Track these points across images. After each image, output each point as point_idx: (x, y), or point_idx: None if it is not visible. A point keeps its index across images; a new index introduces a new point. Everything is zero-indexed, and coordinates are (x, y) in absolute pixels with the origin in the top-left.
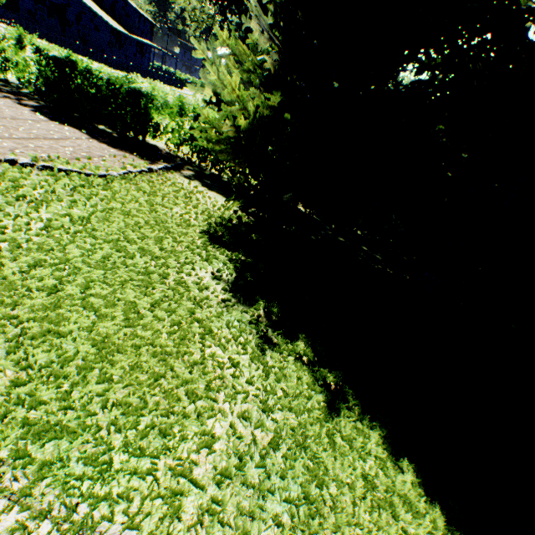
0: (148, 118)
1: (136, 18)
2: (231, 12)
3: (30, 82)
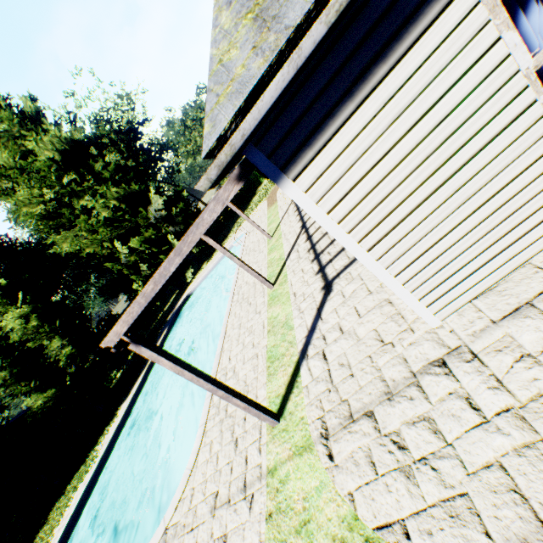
0: None
1: None
2: None
3: None
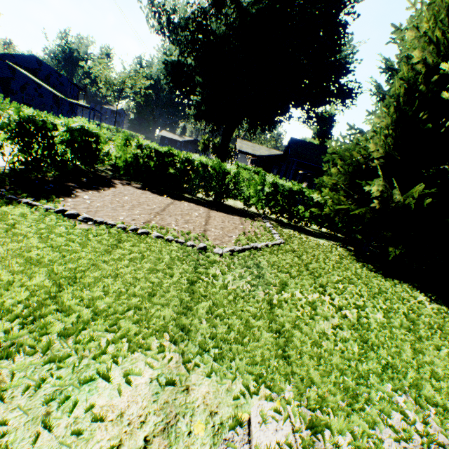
0: (236, 188)
1: (69, 86)
2: (198, 95)
3: (124, 167)
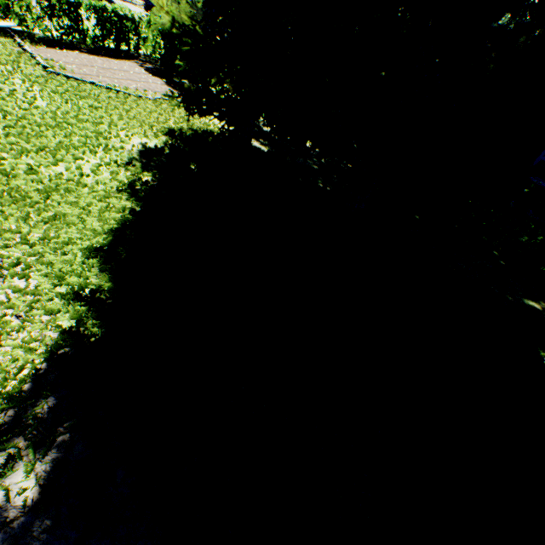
0: None
1: None
2: None
3: (155, 53)
